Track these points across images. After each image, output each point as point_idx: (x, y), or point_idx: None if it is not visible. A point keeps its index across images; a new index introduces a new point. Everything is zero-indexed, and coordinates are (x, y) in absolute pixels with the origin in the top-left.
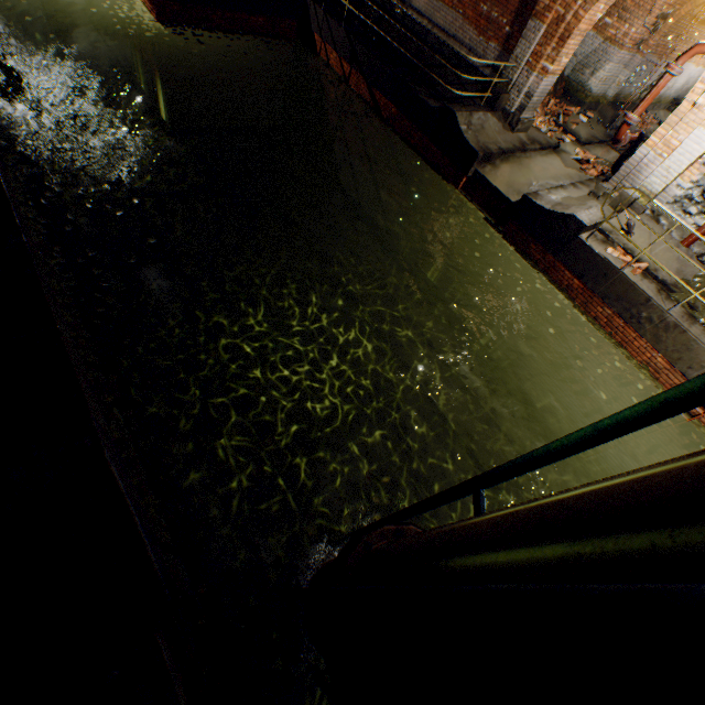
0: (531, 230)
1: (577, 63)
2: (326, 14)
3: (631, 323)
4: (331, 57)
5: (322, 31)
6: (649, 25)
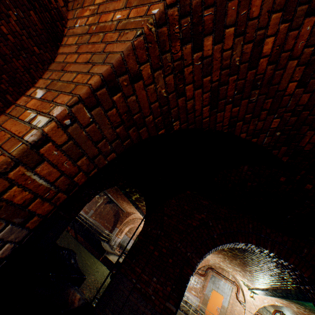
0: None
1: (123, 240)
2: None
3: None
4: None
5: None
6: (135, 235)
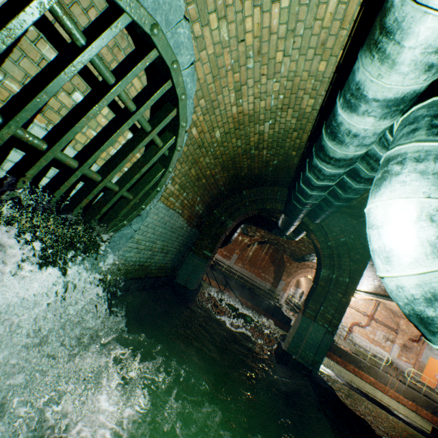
0: None
1: None
2: (211, 269)
3: (360, 368)
4: (212, 282)
5: (208, 274)
6: None
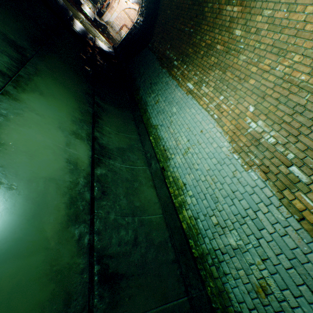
0: (98, 27)
1: None
2: None
3: None
4: None
5: None
6: None
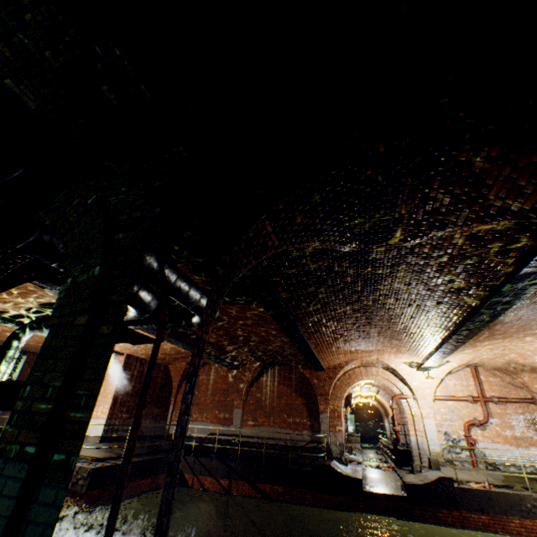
0: (430, 502)
1: None
2: (197, 456)
3: (532, 515)
4: (205, 481)
5: (194, 468)
6: None
